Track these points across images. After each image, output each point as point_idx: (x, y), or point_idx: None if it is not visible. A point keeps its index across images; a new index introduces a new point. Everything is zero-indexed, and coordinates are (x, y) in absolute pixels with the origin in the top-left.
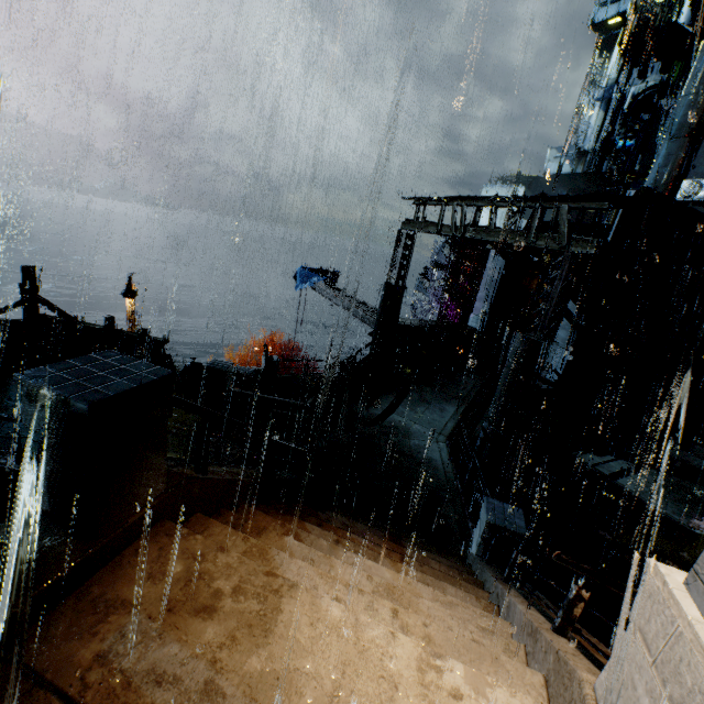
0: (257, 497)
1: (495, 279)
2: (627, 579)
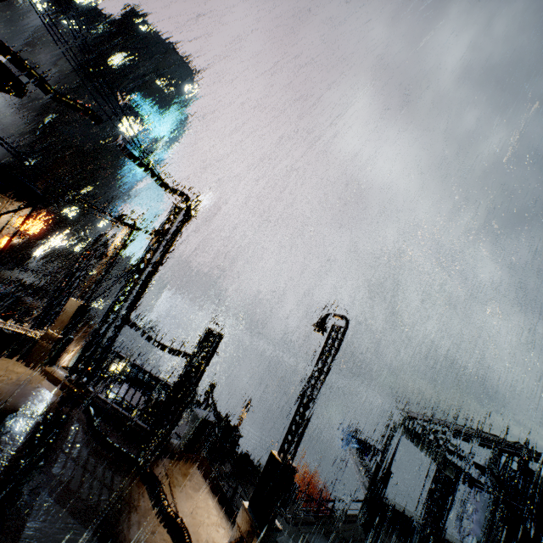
0: (221, 501)
1: (487, 506)
2: None
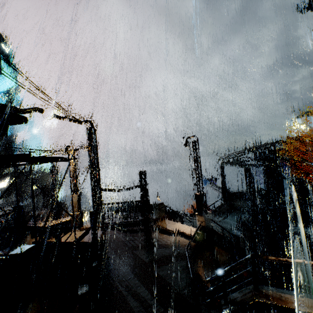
0: None
1: (263, 171)
2: (286, 254)
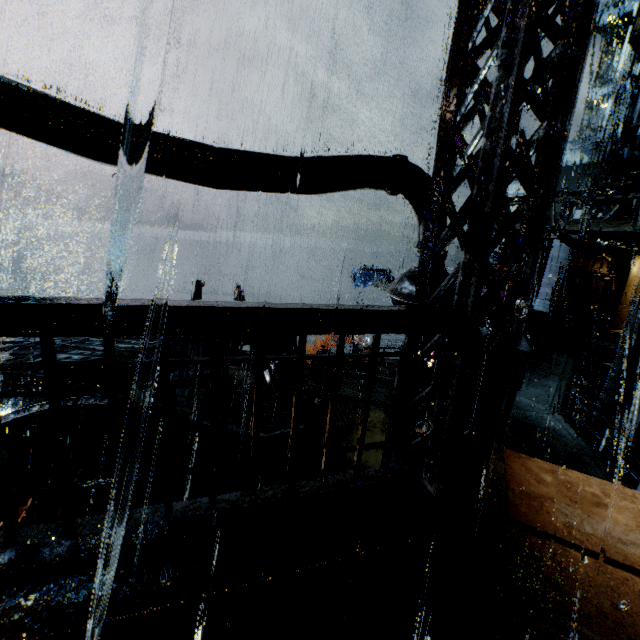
0: None
1: (561, 266)
2: None
